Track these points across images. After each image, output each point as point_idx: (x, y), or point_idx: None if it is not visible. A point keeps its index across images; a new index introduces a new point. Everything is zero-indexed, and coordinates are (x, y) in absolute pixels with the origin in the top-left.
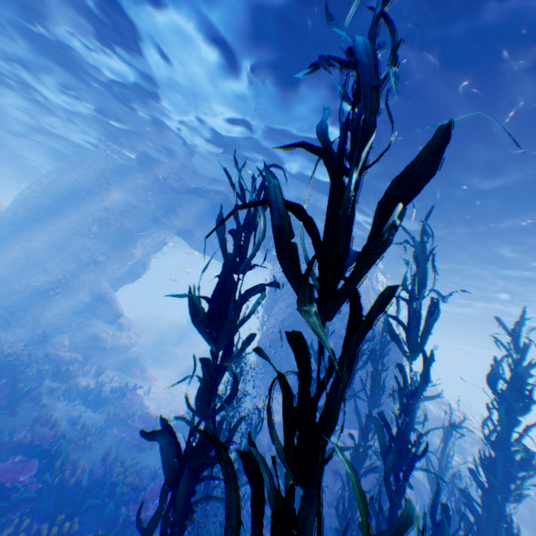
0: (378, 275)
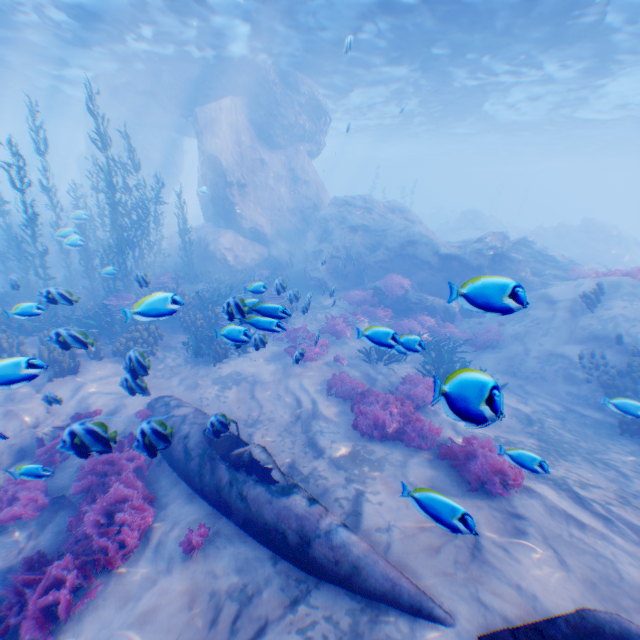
0: (283, 98)
